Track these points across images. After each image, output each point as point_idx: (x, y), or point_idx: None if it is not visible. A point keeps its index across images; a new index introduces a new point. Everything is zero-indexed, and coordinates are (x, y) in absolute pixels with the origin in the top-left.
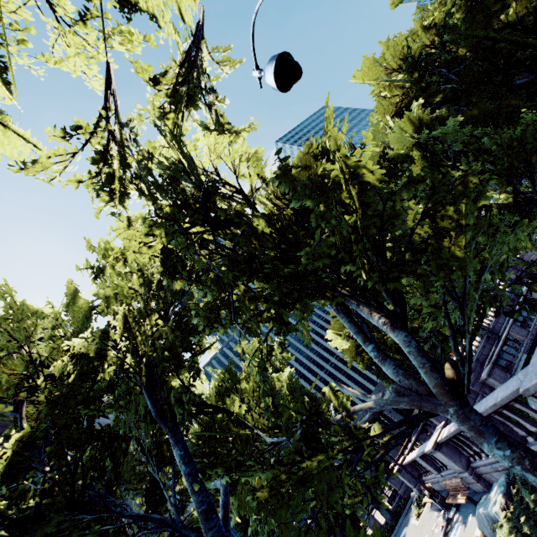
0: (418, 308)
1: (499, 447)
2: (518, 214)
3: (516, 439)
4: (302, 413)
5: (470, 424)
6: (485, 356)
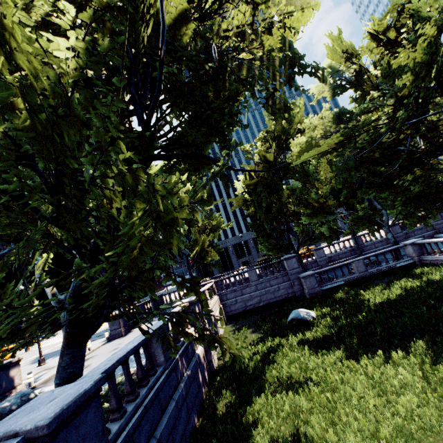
0: (312, 202)
1: (55, 387)
2: (438, 194)
3: (154, 361)
4: (19, 258)
5: (60, 360)
6: (338, 258)
